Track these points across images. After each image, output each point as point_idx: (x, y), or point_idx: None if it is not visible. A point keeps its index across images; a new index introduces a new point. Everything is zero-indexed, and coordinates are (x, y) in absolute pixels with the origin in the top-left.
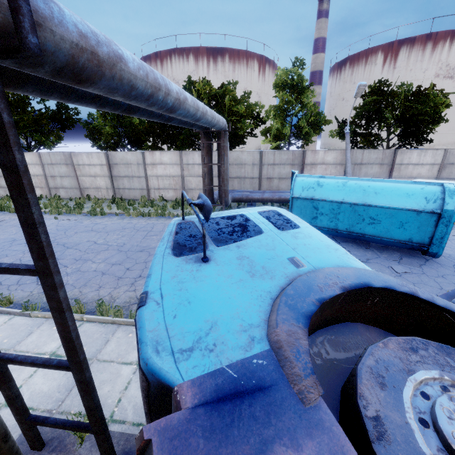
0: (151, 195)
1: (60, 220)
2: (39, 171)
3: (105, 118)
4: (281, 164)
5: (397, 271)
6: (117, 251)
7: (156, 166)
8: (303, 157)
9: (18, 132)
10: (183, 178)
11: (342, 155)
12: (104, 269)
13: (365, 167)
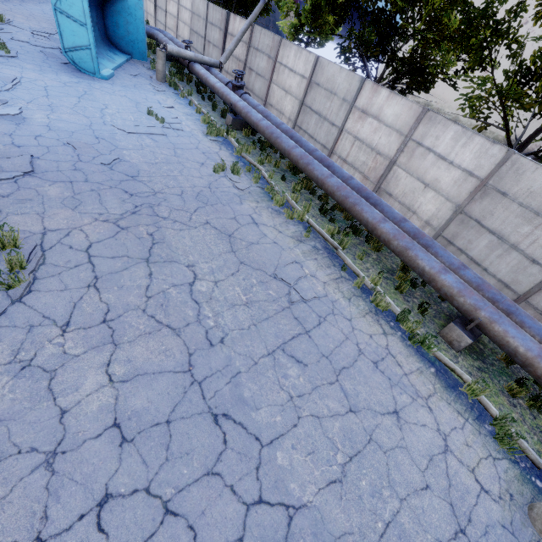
0: None
1: None
2: None
3: None
4: (216, 26)
5: (42, 50)
6: (41, 9)
7: (170, 1)
8: (226, 21)
9: None
10: (178, 21)
11: (249, 30)
12: (13, 2)
13: (259, 56)
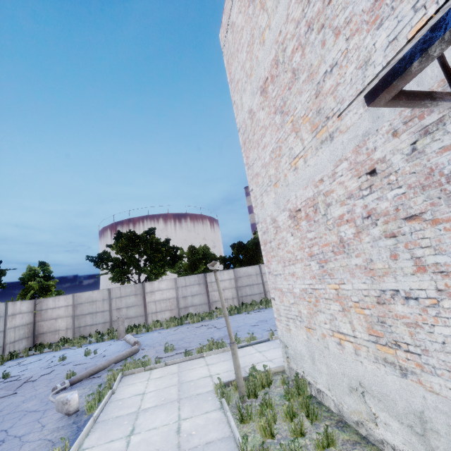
0: (268, 296)
1: (252, 313)
2: (172, 294)
3: (192, 253)
4: None
5: None
6: None
7: None
8: None
9: (154, 266)
10: None
11: None
12: None
13: None
